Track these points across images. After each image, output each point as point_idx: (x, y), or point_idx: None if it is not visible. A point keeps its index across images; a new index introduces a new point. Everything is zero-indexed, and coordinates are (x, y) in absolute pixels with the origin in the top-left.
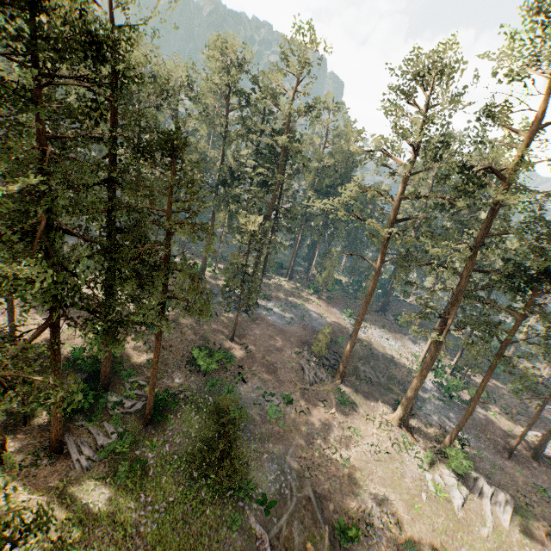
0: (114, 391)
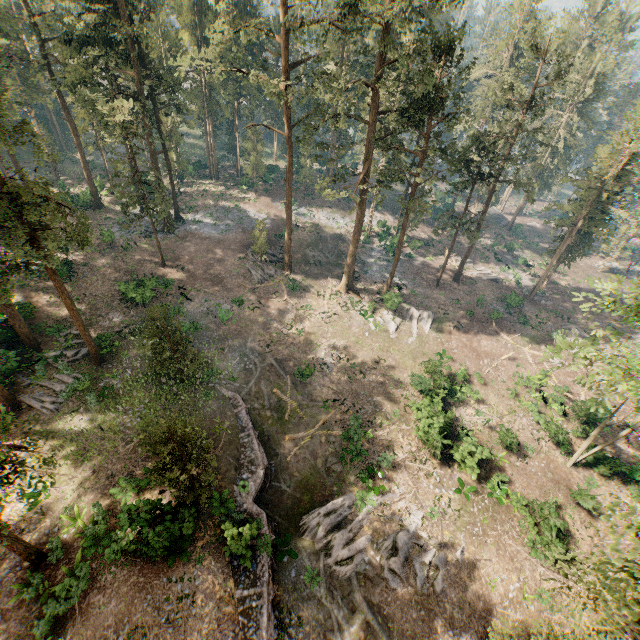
0: (50, 348)
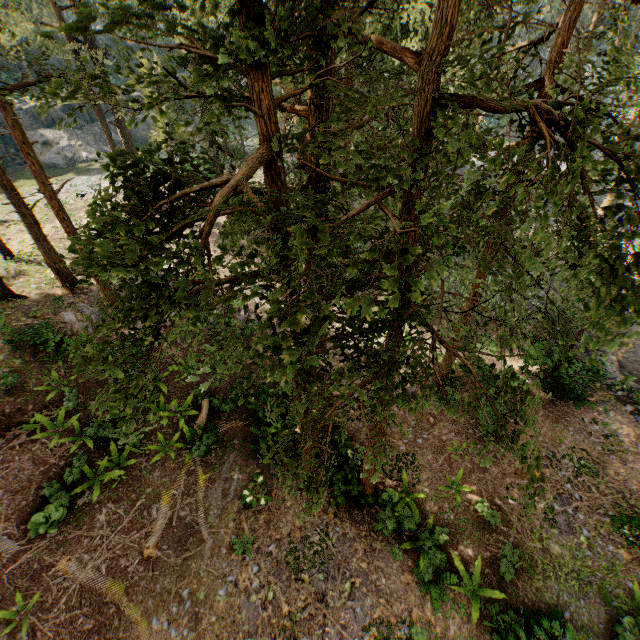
0: None
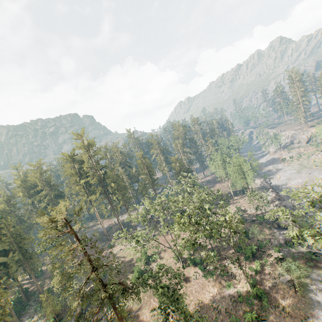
0: (32, 300)
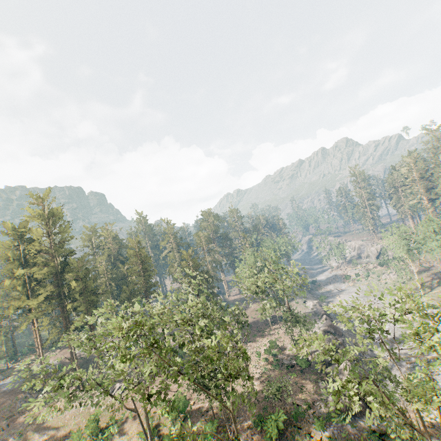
0: None
